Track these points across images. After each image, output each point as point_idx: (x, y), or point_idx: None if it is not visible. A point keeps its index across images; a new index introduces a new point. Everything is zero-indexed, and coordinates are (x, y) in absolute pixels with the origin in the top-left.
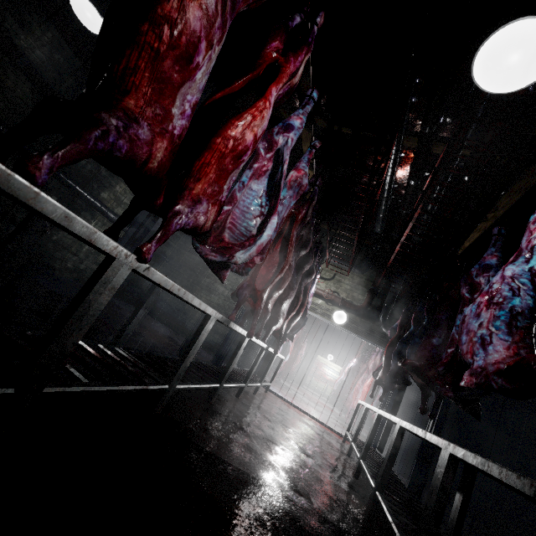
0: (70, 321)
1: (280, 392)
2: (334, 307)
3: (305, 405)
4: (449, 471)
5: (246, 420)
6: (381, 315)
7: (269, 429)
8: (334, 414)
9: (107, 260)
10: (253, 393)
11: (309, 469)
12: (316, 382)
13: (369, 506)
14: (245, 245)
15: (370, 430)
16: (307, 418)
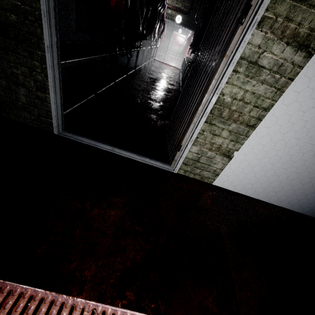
0: (137, 60)
1: (158, 59)
2: (176, 14)
3: (168, 62)
4: (186, 68)
5: (153, 70)
6: (195, 15)
7: (159, 71)
8: (180, 62)
9: (138, 51)
10: (151, 62)
11: (168, 76)
12: (174, 47)
13: (179, 79)
14: (149, 30)
15: (183, 65)
16: (169, 66)
